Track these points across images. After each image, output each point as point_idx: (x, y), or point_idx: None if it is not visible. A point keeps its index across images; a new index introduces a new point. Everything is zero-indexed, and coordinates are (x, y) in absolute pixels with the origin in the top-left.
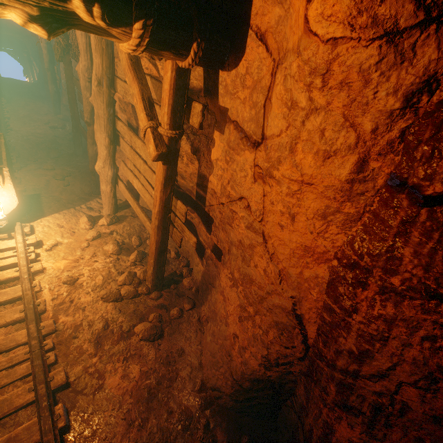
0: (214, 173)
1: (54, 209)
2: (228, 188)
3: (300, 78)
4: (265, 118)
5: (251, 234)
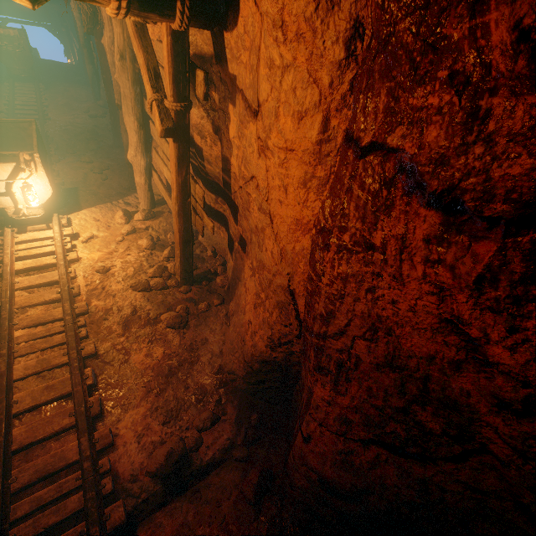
0: (234, 154)
1: (91, 203)
2: (242, 168)
3: (269, 33)
4: (258, 82)
5: (262, 217)
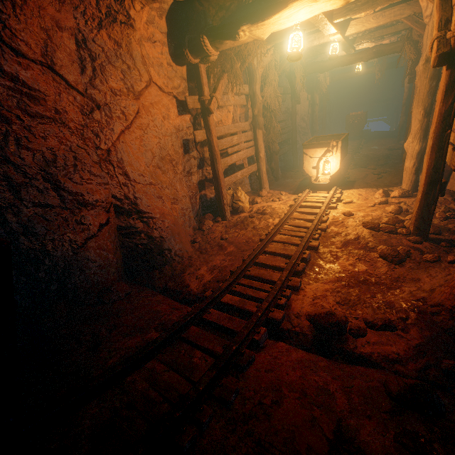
0: None
1: (361, 187)
2: None
3: None
4: None
5: None
